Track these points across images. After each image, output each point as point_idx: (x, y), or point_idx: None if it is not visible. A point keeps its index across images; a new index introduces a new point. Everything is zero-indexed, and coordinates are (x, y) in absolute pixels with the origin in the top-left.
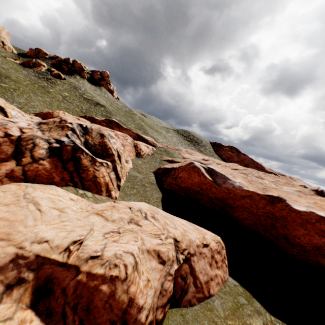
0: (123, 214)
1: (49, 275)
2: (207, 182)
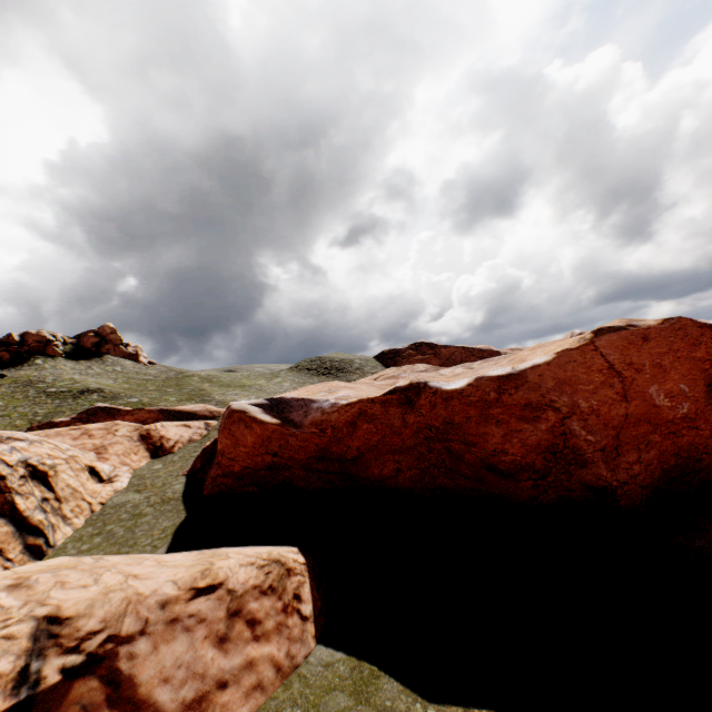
0: None
1: None
2: (272, 431)
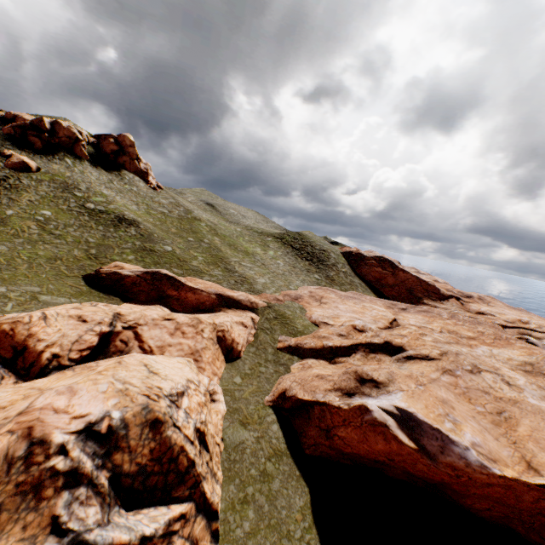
0: None
1: None
2: (407, 454)
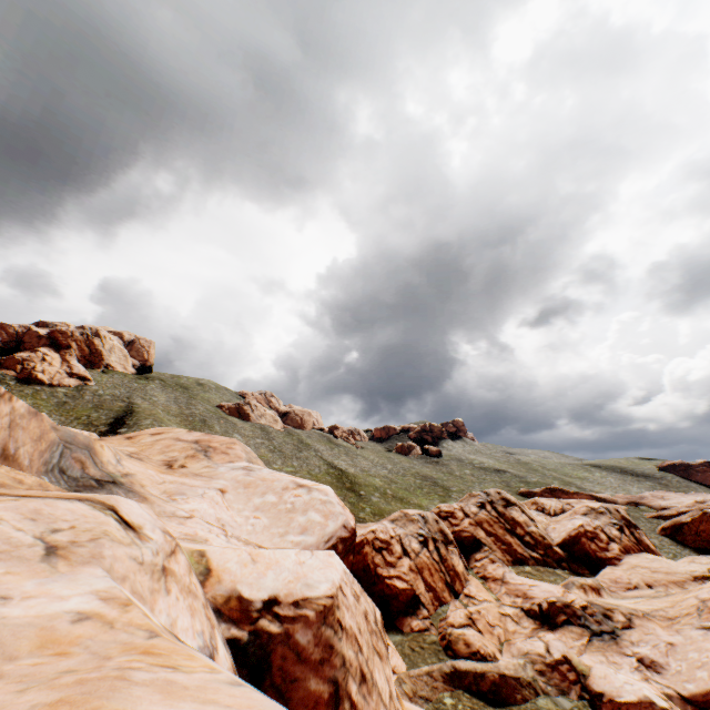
0: (706, 559)
1: None
2: None
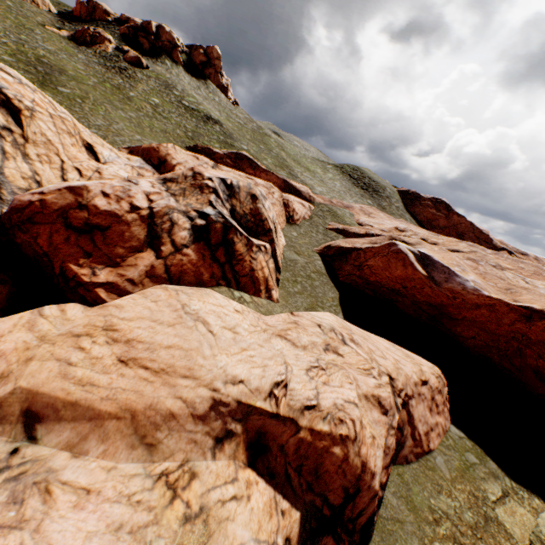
0: (314, 336)
1: (259, 428)
2: (418, 278)
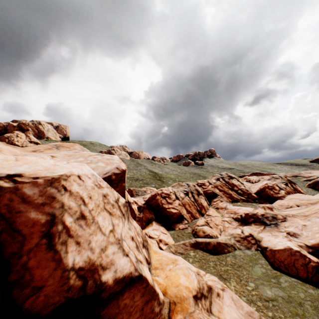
0: None
1: None
2: None
